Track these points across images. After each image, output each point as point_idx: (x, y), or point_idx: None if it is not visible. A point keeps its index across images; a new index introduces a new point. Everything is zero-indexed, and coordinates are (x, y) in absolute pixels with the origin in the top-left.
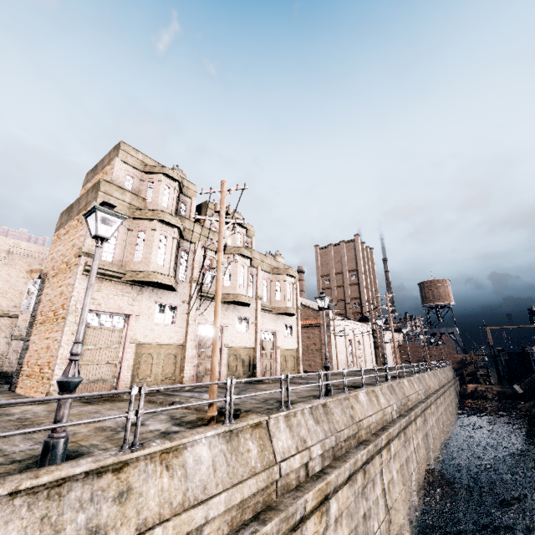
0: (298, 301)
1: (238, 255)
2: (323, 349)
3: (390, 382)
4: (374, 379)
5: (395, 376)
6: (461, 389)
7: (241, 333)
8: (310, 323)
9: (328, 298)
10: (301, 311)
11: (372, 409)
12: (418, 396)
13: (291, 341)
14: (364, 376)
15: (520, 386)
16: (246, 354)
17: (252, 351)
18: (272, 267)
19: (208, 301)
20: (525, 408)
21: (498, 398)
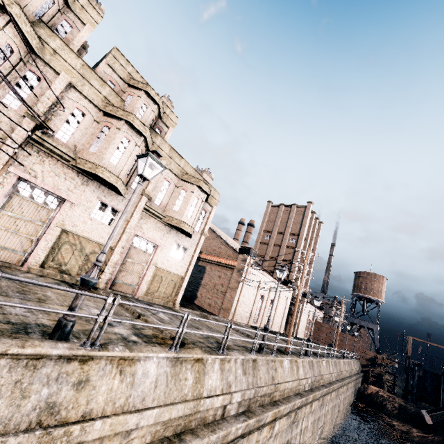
0: (206, 225)
1: (125, 122)
2: (227, 293)
3: (254, 356)
4: (247, 343)
5: (281, 350)
6: (361, 387)
7: (96, 221)
8: (226, 262)
9: (159, 163)
10: (223, 249)
11: (166, 394)
12: (299, 386)
13: (178, 264)
14: (184, 329)
15: (431, 415)
16: (94, 251)
17: (109, 252)
18: (184, 172)
19: (52, 157)
20: (427, 440)
21: (398, 413)
